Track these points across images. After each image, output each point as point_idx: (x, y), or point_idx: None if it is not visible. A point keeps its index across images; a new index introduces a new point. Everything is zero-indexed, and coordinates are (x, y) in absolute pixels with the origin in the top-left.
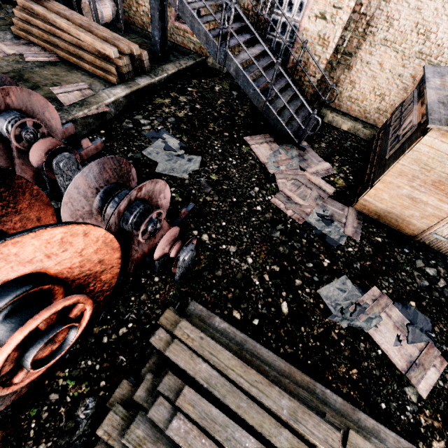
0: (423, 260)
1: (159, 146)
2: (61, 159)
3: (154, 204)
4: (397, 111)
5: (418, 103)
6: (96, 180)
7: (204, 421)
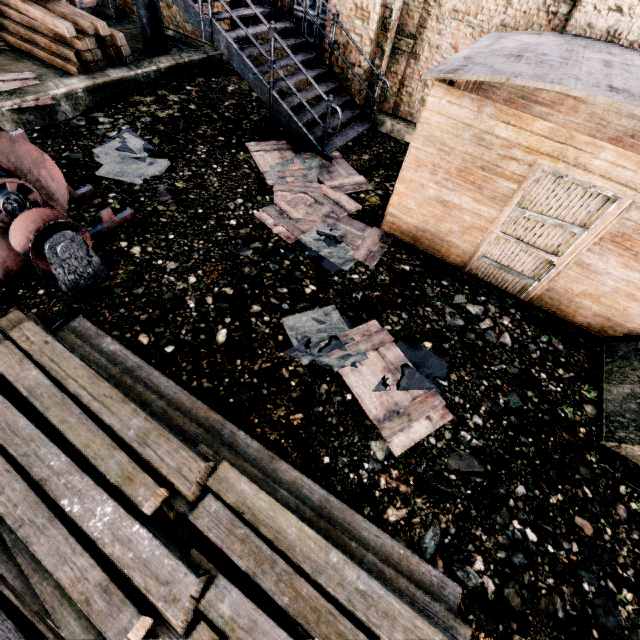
0: (468, 295)
1: (113, 147)
2: None
3: (35, 185)
4: None
5: None
6: None
7: (1, 432)
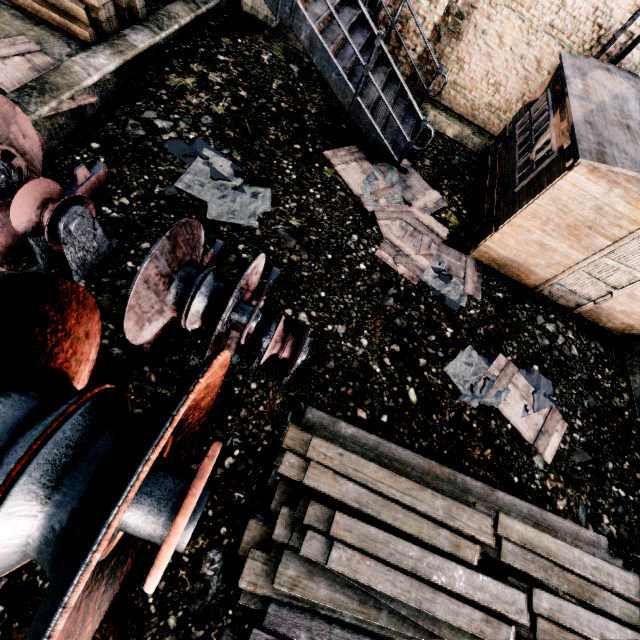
0: (543, 315)
1: (200, 172)
2: (71, 218)
3: (243, 285)
4: (523, 118)
5: (556, 116)
6: (168, 263)
7: (364, 543)
